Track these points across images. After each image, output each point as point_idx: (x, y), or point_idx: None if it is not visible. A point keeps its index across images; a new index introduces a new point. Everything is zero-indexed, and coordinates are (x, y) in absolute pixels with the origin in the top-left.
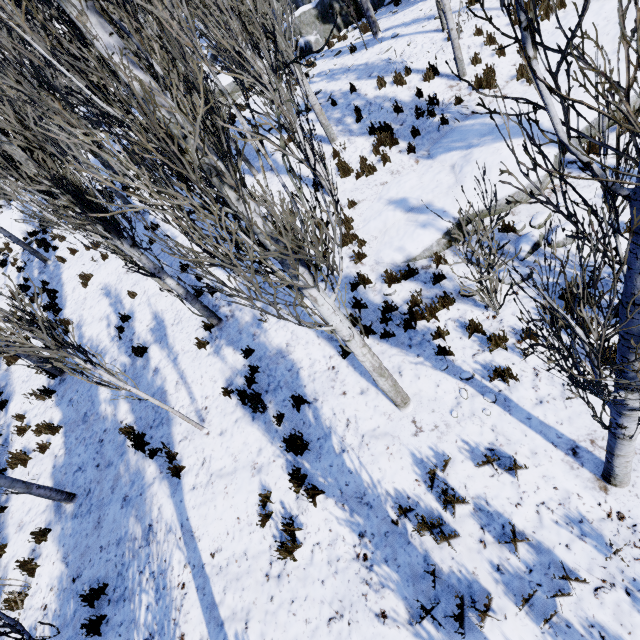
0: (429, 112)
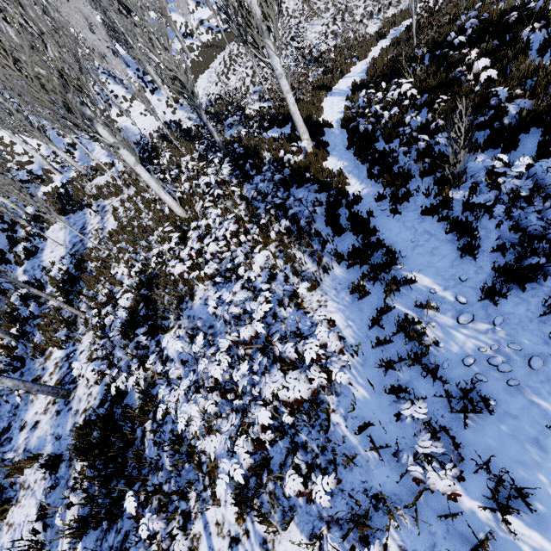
0: None
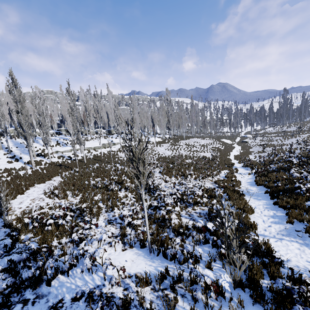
0: (66, 144)
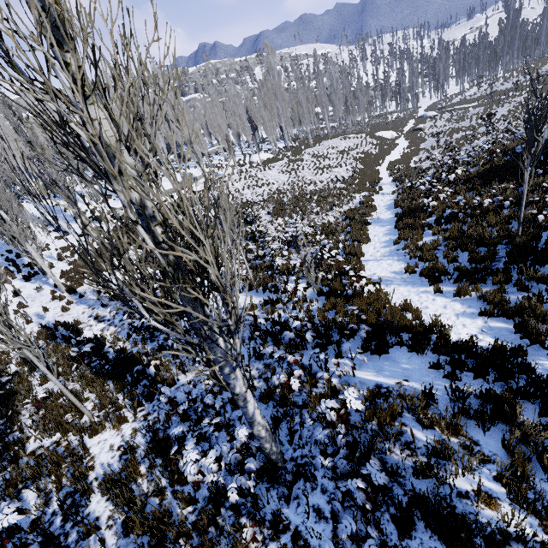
0: None
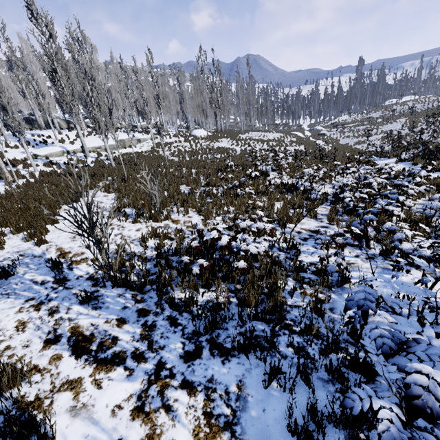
0: (43, 142)
